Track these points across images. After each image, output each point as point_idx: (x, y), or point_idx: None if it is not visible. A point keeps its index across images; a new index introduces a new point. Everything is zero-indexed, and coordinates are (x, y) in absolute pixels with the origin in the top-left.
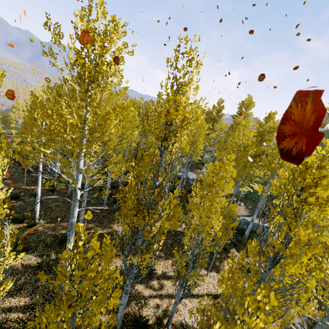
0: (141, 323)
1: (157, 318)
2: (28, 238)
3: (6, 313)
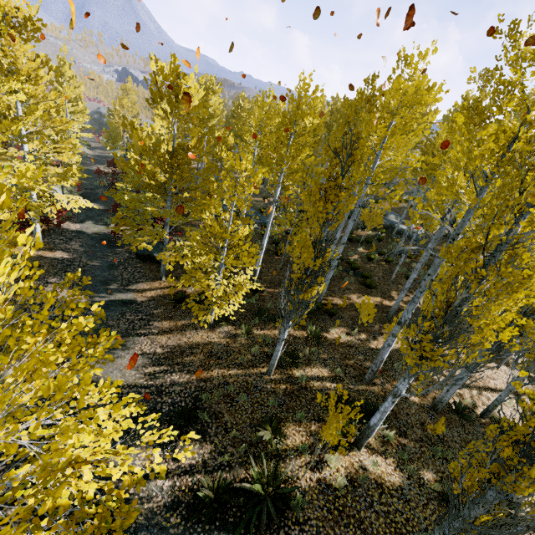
0: (460, 409)
1: (467, 408)
2: (262, 305)
3: (320, 382)
